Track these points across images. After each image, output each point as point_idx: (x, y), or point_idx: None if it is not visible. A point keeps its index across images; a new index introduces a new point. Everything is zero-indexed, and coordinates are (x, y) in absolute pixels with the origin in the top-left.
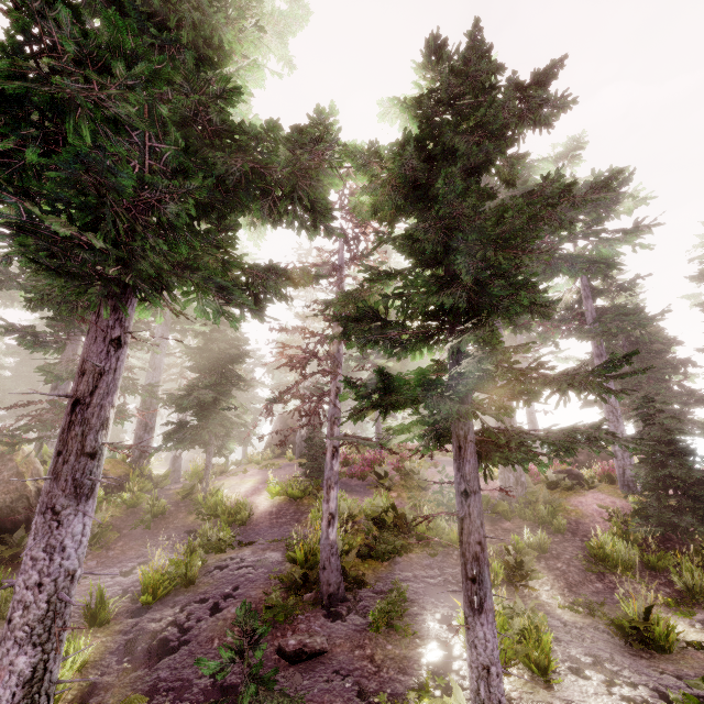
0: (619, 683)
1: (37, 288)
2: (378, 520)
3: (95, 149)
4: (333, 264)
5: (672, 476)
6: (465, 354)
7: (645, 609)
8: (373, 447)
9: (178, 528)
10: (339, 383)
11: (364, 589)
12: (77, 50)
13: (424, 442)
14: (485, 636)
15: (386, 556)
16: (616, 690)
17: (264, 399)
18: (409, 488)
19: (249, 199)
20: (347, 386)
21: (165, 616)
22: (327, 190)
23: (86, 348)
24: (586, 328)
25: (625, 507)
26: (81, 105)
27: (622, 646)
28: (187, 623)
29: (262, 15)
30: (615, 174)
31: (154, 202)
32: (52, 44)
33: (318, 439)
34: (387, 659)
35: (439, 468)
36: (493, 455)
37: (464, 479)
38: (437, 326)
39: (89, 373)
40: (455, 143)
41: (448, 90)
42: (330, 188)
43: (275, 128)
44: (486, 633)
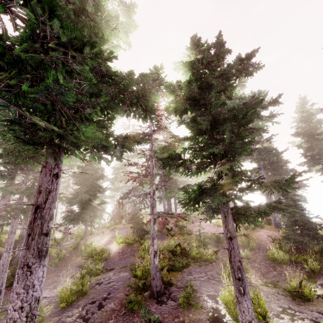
0: (296, 319)
1: (6, 149)
2: (173, 252)
3: (56, 84)
4: (148, 133)
5: (298, 220)
6: (223, 174)
7: (299, 282)
8: (173, 217)
9: (72, 265)
10: (154, 188)
11: (172, 286)
12: (66, 40)
13: (208, 215)
14: (247, 306)
15: (180, 269)
16: (296, 322)
17: (108, 196)
18: (183, 234)
19: (115, 105)
20: (184, 193)
21: (74, 313)
22: (153, 101)
23: (41, 179)
24: (253, 157)
25: (278, 235)
26: (58, 64)
27: (291, 300)
28: (87, 315)
29: (117, 24)
30: (280, 95)
31: (79, 108)
32: (44, 36)
33: (139, 214)
34: (191, 321)
35: (194, 223)
36: (241, 219)
37: (229, 231)
38: (208, 161)
39: (43, 192)
40: (212, 82)
41: (206, 59)
42: (154, 100)
43: (132, 74)
44: (248, 304)
